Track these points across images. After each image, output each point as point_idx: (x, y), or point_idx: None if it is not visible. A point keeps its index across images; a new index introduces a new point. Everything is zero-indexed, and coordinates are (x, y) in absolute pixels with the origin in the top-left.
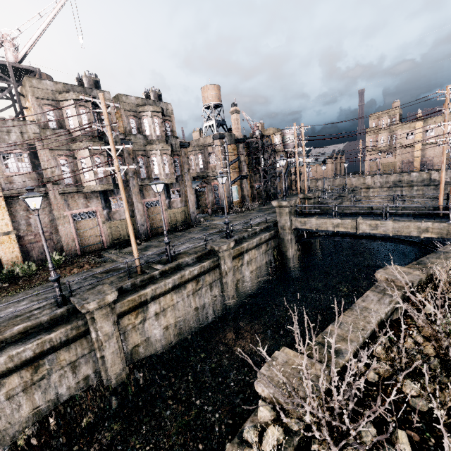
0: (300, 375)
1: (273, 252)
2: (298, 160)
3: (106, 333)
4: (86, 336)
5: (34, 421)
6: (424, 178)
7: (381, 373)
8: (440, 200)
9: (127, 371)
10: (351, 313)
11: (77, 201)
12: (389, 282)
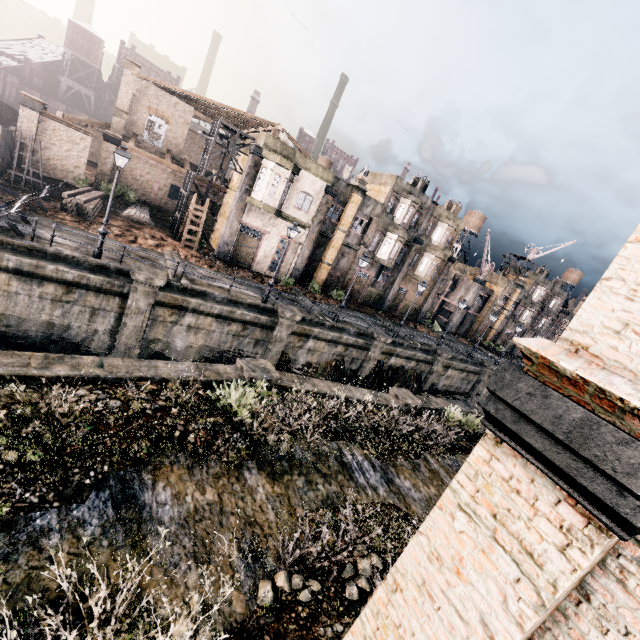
0: None
1: None
2: None
3: None
4: None
5: None
6: None
7: None
8: None
9: None
10: None
11: (511, 326)
12: None
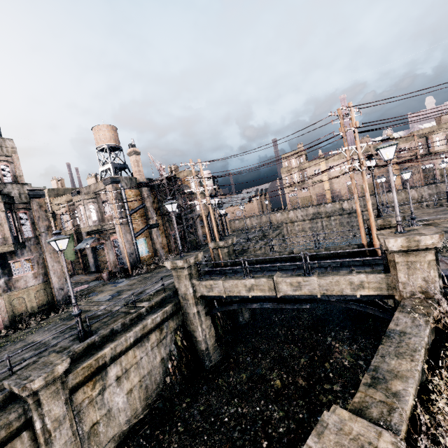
0: None
1: (174, 337)
2: (201, 202)
3: None
4: None
5: None
6: (337, 208)
7: None
8: (362, 236)
9: None
10: None
11: None
12: None
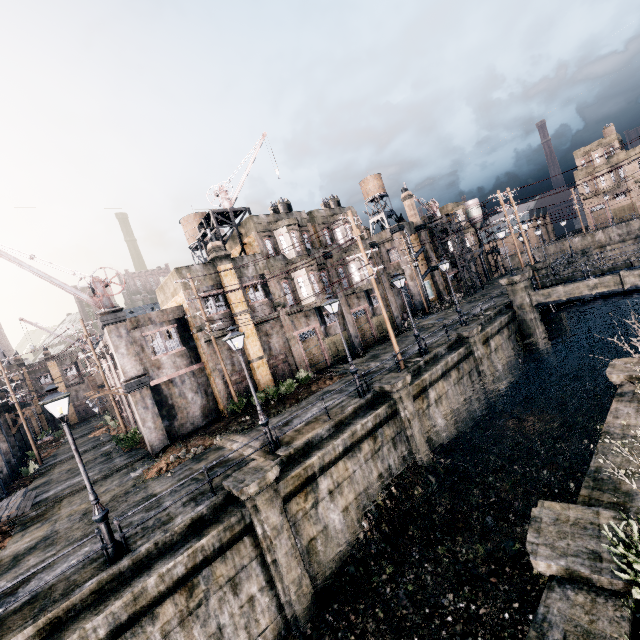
0: None
1: (515, 338)
2: (512, 229)
3: (411, 412)
4: (396, 416)
5: (382, 487)
6: None
7: None
8: None
9: (430, 454)
10: None
11: (300, 320)
12: None
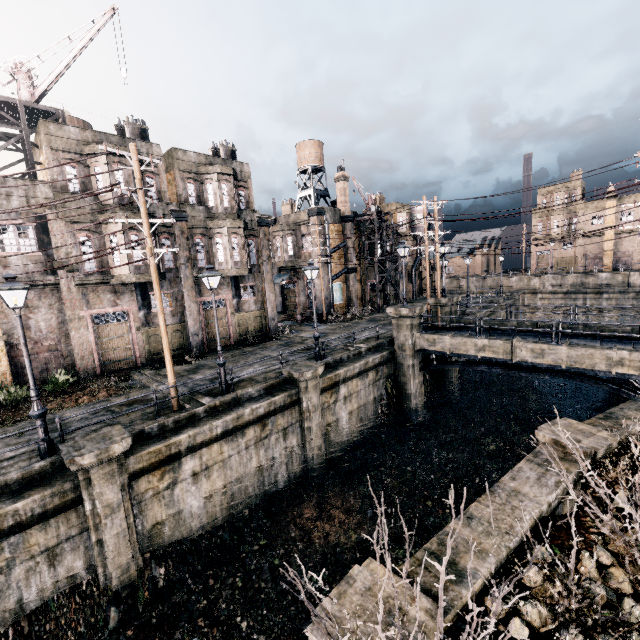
0: (389, 618)
1: (385, 383)
2: (428, 249)
3: (109, 504)
4: (76, 507)
5: None
6: (619, 282)
7: (534, 622)
8: None
9: (141, 565)
10: (492, 501)
11: (101, 296)
12: (557, 447)
